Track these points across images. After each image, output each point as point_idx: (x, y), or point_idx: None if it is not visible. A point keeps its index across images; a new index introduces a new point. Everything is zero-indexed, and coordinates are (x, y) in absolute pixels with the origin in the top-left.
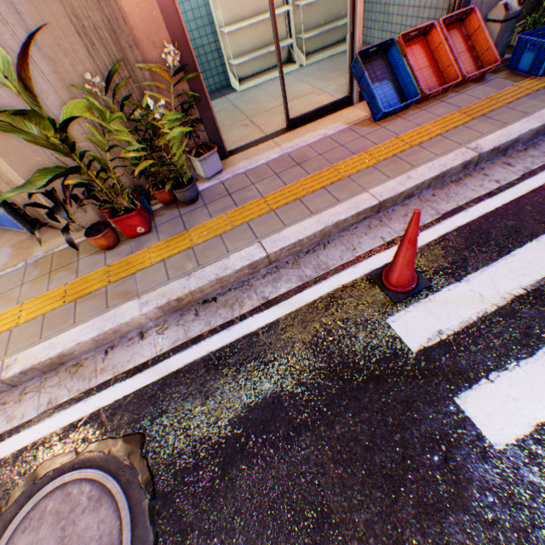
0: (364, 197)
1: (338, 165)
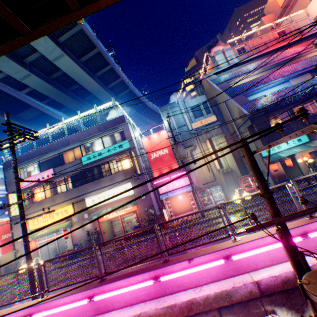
0: None
1: None
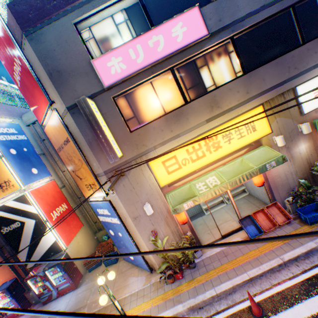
0: (245, 274)
1: (237, 258)
